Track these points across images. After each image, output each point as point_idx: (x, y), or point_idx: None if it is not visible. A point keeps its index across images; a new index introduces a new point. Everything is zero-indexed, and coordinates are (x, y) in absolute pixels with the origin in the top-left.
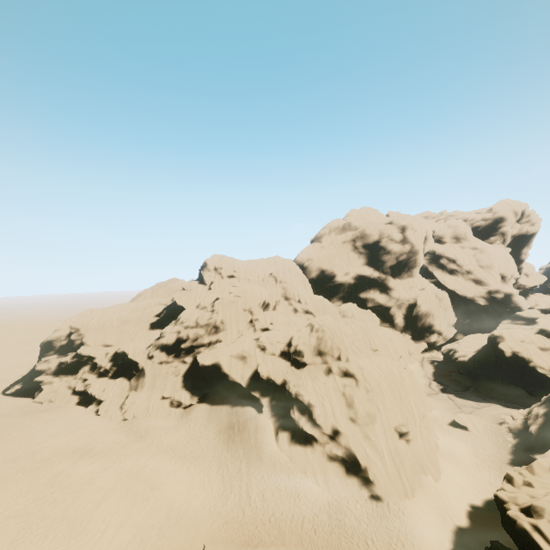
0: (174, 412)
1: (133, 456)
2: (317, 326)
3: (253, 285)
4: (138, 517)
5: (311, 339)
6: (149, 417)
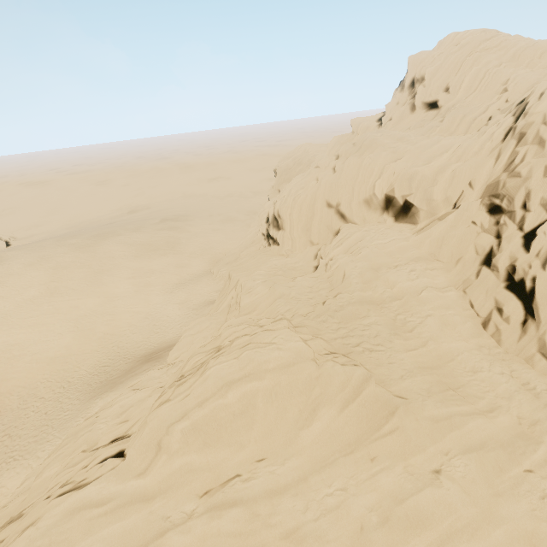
0: None
1: (130, 302)
2: (223, 345)
3: (400, 143)
4: (36, 338)
5: (193, 358)
6: (213, 281)
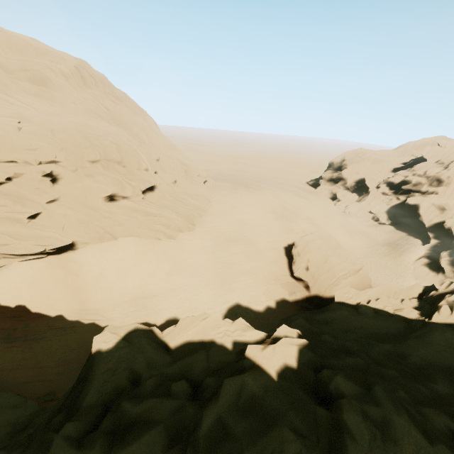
0: (371, 222)
1: (334, 220)
2: None
3: None
4: (320, 230)
5: None
6: (356, 216)
